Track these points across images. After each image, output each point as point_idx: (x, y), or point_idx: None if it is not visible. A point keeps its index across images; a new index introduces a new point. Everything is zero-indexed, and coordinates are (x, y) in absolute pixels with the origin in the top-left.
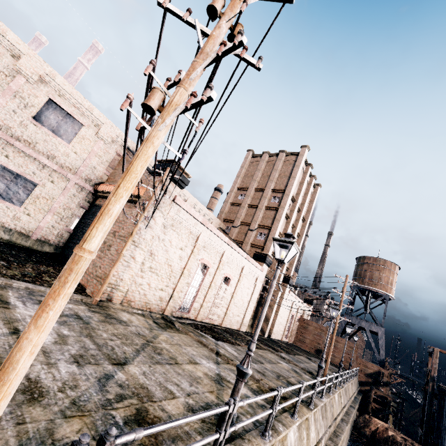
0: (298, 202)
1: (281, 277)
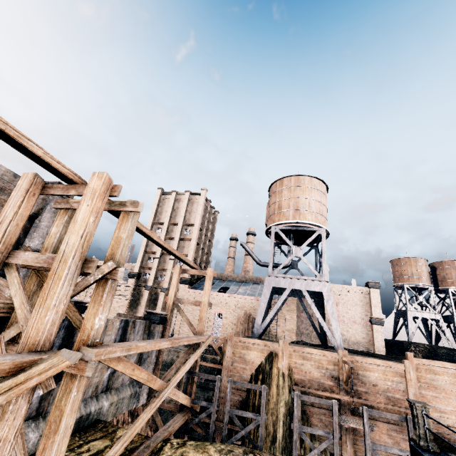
0: (166, 222)
1: (165, 281)
